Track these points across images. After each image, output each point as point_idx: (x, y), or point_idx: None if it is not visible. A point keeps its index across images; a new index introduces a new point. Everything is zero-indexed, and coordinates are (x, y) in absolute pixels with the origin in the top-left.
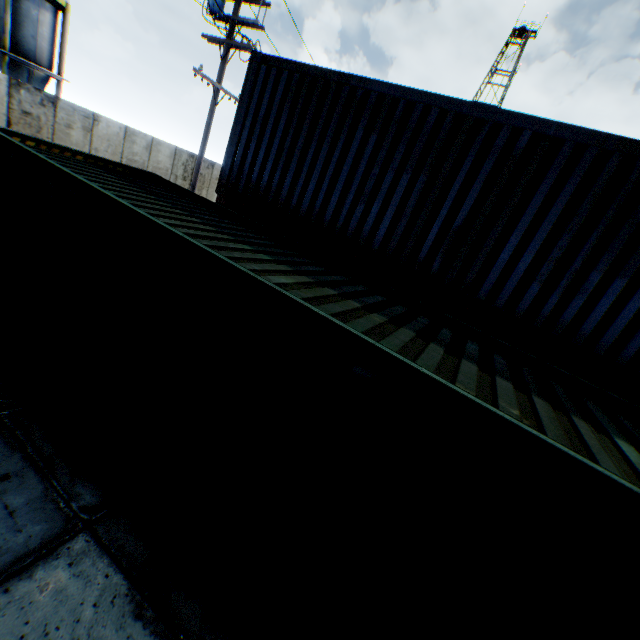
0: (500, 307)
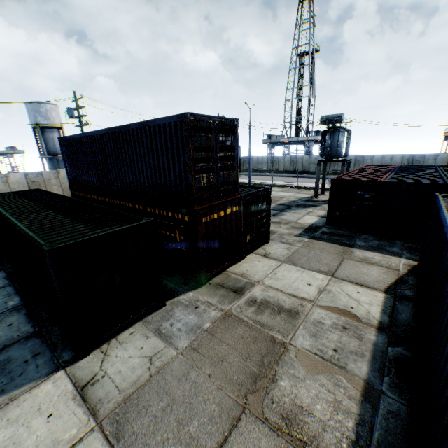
0: (117, 188)
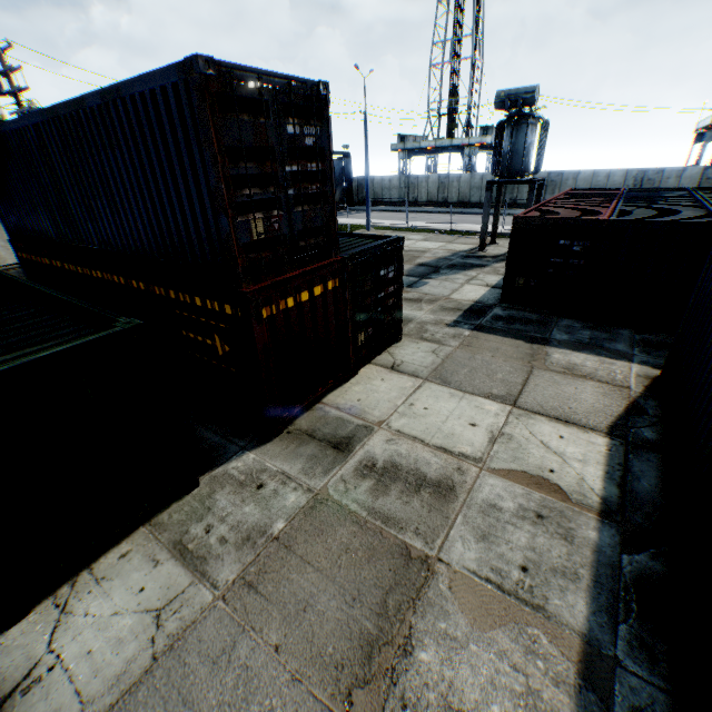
0: (94, 246)
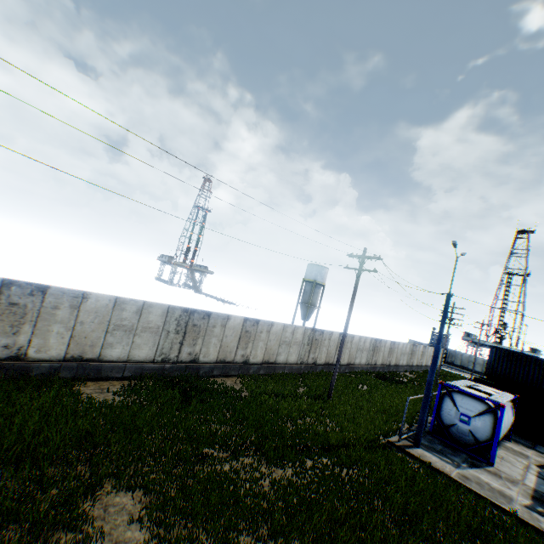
0: None
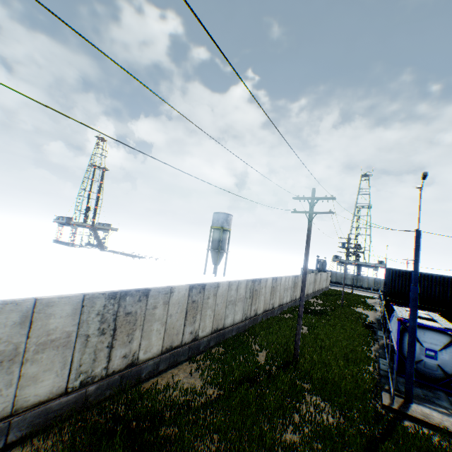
0: None
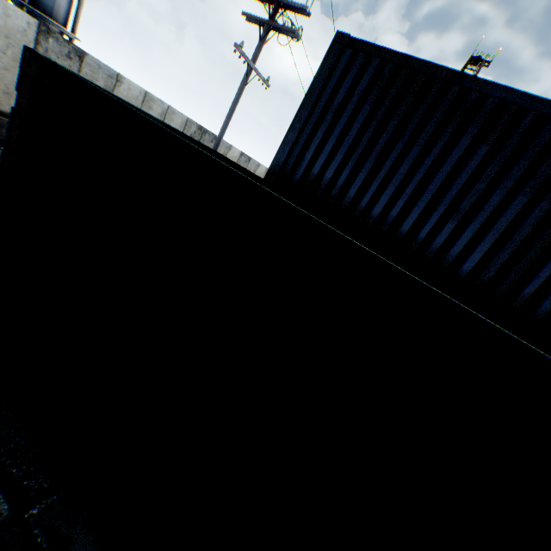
0: None
